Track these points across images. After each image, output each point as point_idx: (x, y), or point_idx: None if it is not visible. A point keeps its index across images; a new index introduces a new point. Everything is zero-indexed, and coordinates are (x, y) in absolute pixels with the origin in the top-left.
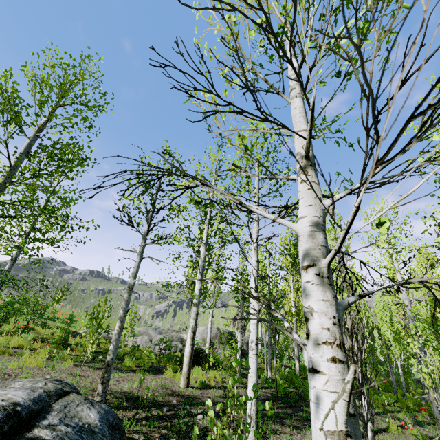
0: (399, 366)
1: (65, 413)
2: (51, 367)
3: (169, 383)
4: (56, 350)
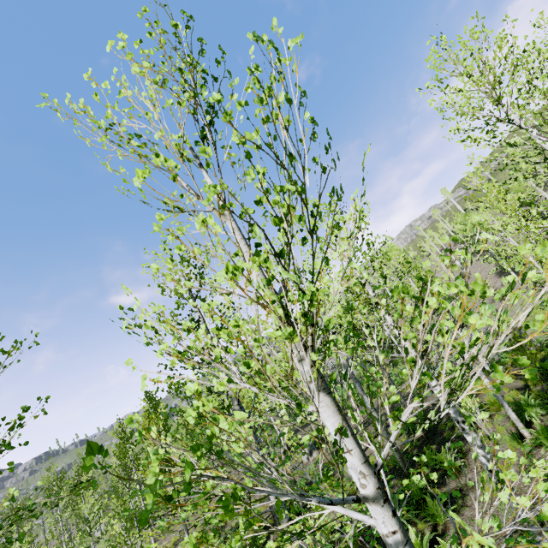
0: None
1: None
2: None
3: None
4: None
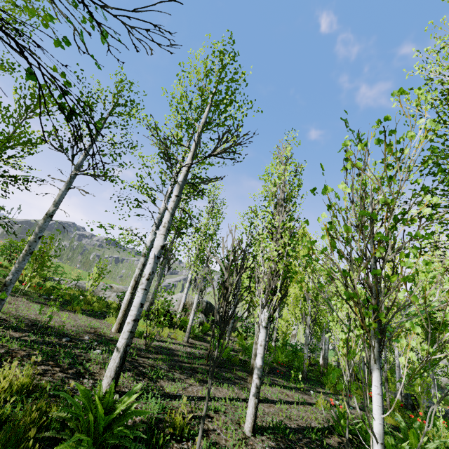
0: None
1: None
2: None
3: (102, 326)
4: None
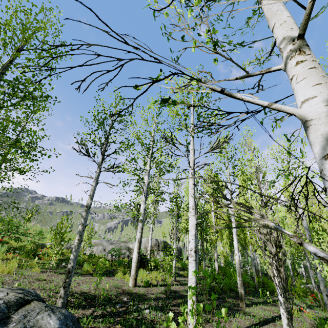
0: (289, 264)
1: (24, 323)
2: (20, 274)
3: (120, 283)
4: (26, 259)
